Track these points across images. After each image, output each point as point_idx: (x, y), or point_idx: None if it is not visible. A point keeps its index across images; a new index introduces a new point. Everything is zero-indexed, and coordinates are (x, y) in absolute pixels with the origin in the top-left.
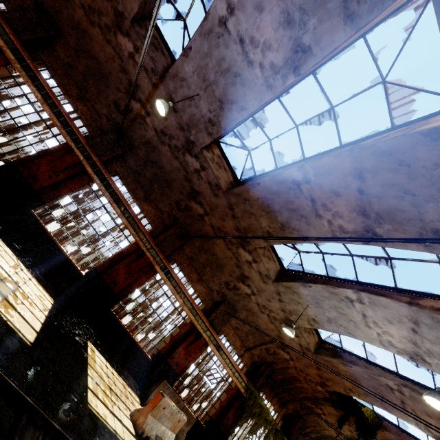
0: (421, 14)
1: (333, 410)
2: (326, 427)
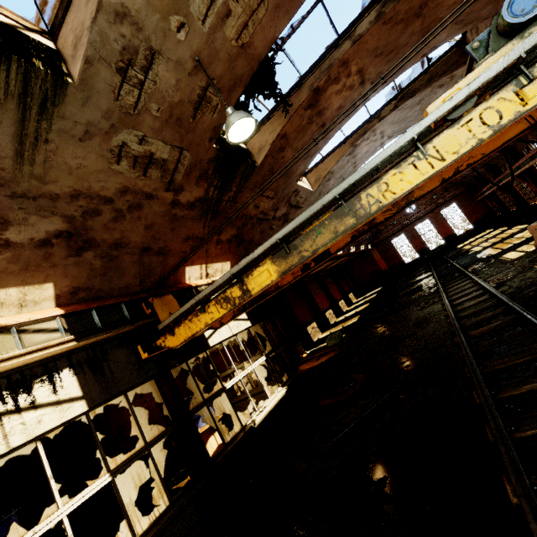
0: None
1: None
2: None
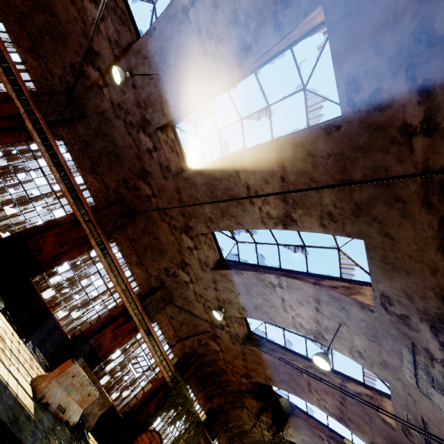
0: (327, 38)
1: (254, 403)
2: (247, 422)
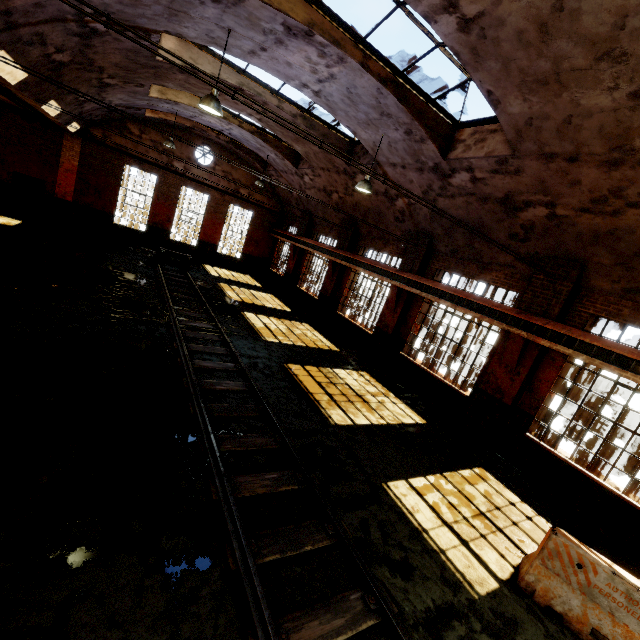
0: None
1: None
2: None
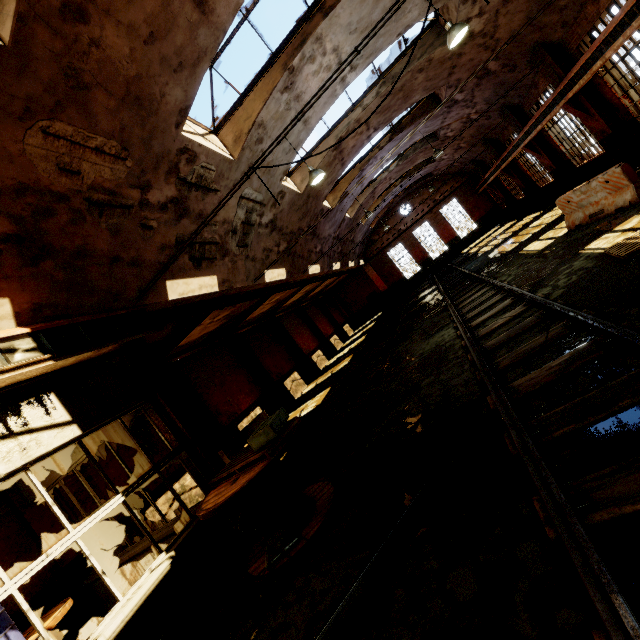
0: None
1: None
2: None
